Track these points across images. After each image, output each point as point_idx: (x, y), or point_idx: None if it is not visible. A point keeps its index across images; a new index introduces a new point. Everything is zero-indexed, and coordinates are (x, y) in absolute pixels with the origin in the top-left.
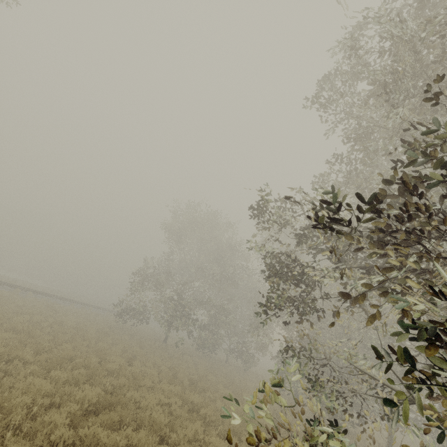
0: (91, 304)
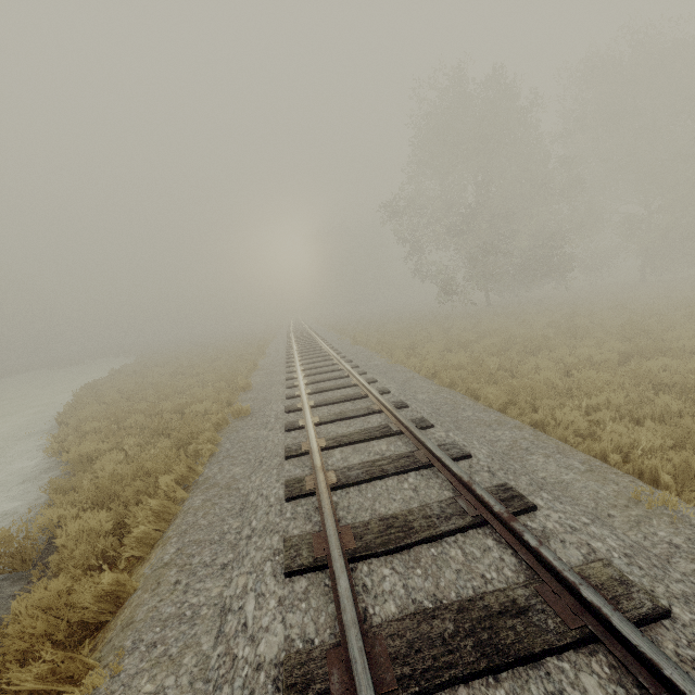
0: (292, 332)
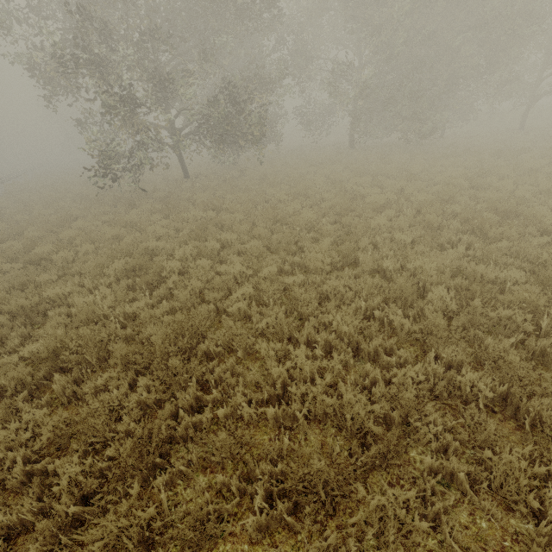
0: None
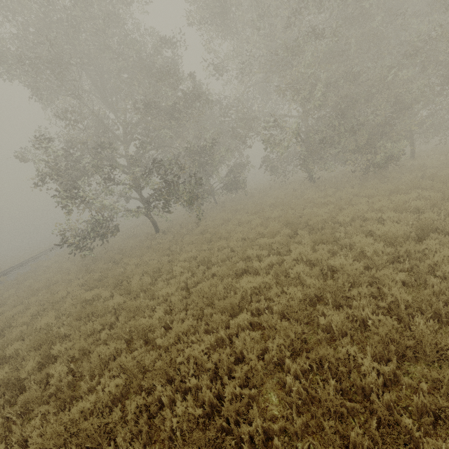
0: None
